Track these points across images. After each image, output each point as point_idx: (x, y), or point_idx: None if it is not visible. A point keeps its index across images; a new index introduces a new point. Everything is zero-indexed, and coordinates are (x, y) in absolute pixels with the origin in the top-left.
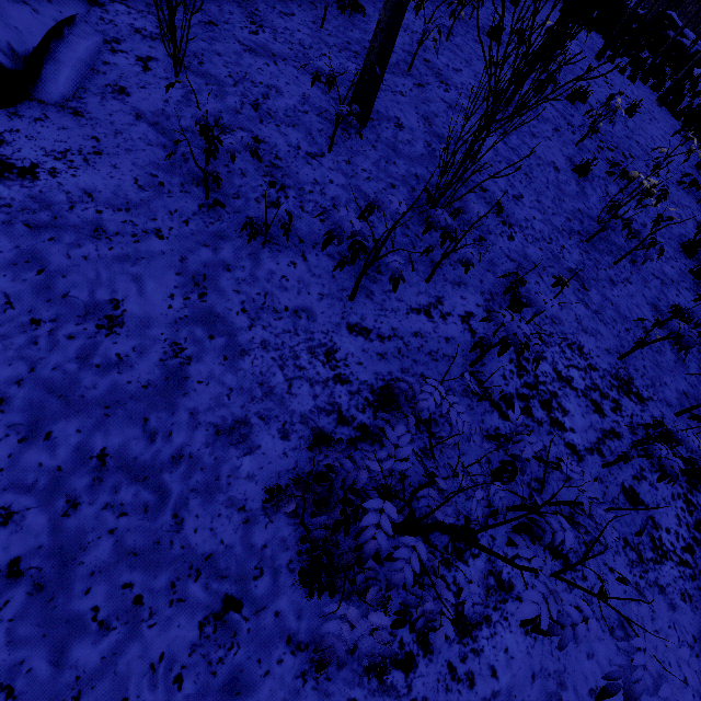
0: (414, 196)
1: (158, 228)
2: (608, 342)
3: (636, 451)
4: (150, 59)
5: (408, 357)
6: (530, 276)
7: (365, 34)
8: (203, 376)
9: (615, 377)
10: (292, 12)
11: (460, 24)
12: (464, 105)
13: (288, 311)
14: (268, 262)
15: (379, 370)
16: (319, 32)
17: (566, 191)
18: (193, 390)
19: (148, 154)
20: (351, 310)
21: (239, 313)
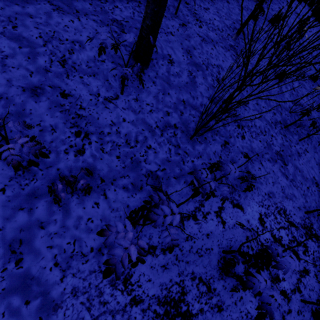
0: (182, 119)
1: None
2: (299, 201)
3: (317, 279)
4: None
5: (182, 261)
6: (255, 164)
7: None
8: None
9: (303, 226)
10: None
11: None
12: (212, 37)
13: (93, 251)
14: (76, 208)
15: (163, 281)
16: None
17: (272, 92)
18: None
19: None
20: (141, 233)
21: (52, 268)
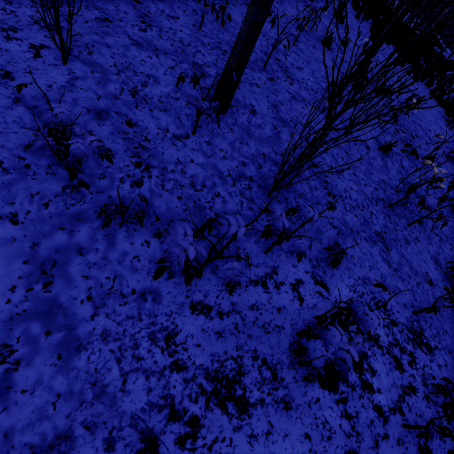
0: (260, 172)
1: (14, 212)
2: (405, 297)
3: (428, 404)
4: (43, 47)
5: (243, 332)
6: (348, 241)
7: (233, 37)
8: (29, 382)
9: (410, 330)
10: (178, 16)
11: (303, 34)
12: (304, 96)
13: (135, 294)
14: (123, 242)
15: (216, 350)
16: (197, 33)
17: (374, 165)
18: (14, 403)
19: (19, 137)
20: (195, 287)
21: (83, 301)
